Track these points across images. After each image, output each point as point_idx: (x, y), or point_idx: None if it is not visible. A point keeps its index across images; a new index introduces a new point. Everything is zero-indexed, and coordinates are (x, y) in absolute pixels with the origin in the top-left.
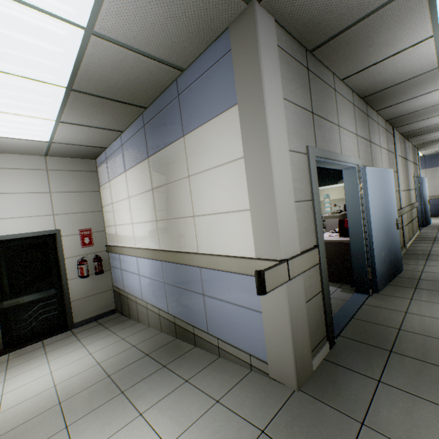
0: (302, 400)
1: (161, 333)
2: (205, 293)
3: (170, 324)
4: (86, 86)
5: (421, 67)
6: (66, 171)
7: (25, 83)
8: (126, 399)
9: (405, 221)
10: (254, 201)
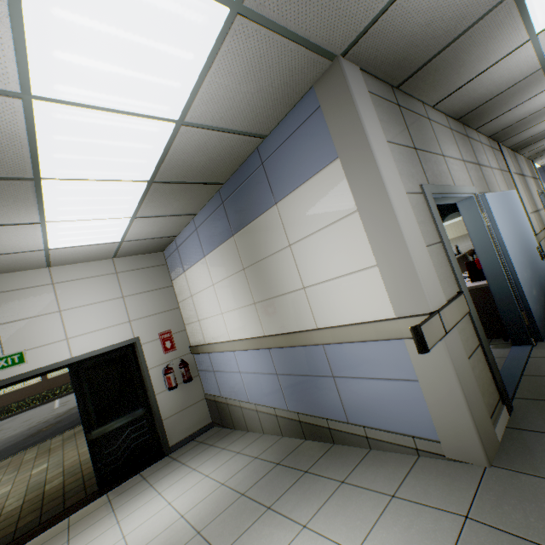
0: (500, 476)
1: (283, 438)
2: (335, 374)
3: (293, 423)
4: (168, 175)
5: (521, 72)
6: (136, 271)
7: (111, 186)
8: (278, 514)
9: None
10: (381, 254)
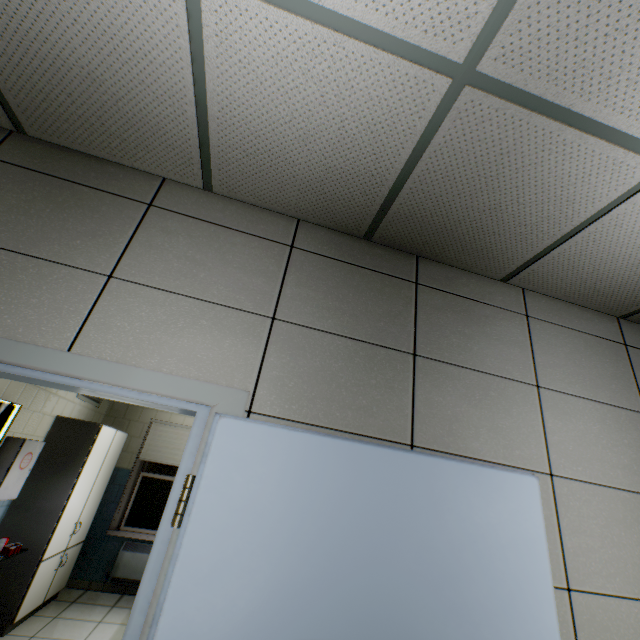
0: None
1: None
2: None
3: None
4: None
5: (379, 99)
6: None
7: None
8: None
9: None
10: None
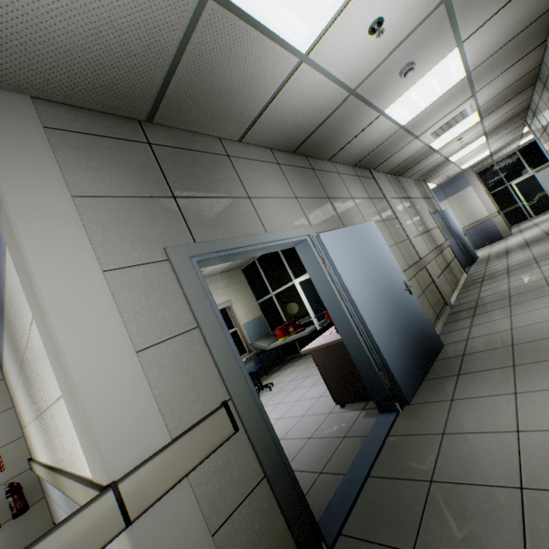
0: None
1: None
2: None
3: None
4: None
5: (329, 99)
6: None
7: None
8: None
9: (437, 270)
10: (58, 378)
